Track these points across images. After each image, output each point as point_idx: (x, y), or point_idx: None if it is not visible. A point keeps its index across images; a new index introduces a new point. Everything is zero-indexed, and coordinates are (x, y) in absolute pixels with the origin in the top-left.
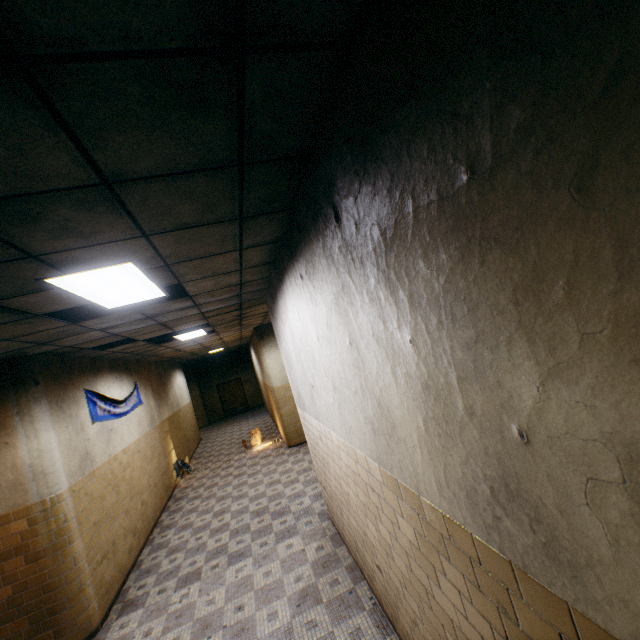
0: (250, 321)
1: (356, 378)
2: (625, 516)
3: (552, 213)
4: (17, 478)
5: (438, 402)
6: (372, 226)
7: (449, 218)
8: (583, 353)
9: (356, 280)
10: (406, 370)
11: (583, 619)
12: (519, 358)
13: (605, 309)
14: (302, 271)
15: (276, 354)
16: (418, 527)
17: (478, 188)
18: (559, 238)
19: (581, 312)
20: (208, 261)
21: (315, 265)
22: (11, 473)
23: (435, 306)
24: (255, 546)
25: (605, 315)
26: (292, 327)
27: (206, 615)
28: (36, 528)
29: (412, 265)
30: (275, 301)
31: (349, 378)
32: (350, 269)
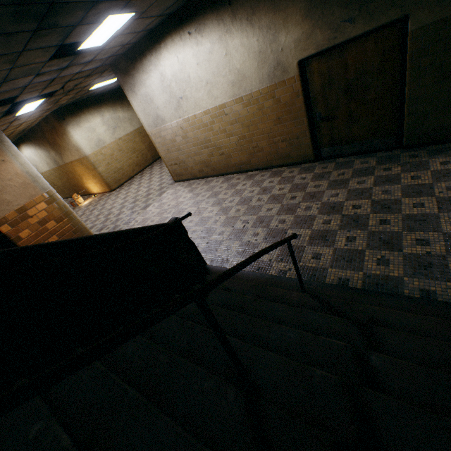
0: (65, 98)
1: (227, 68)
2: (294, 53)
3: (290, 6)
4: (24, 181)
5: (263, 54)
6: (248, 7)
7: (273, 6)
8: (291, 28)
9: (236, 27)
10: (254, 51)
11: (287, 79)
12: (283, 33)
13: (294, 20)
14: (192, 30)
15: (80, 131)
16: (249, 105)
17: (279, 0)
18: (290, 10)
19: (292, 21)
20: (144, 21)
21: (207, 25)
22: (18, 179)
23: (266, 28)
24: (151, 202)
25: (294, 21)
26: (164, 70)
27: (157, 214)
28: (53, 206)
29: (261, 18)
30: (139, 60)
31: (221, 71)
32: (233, 23)
